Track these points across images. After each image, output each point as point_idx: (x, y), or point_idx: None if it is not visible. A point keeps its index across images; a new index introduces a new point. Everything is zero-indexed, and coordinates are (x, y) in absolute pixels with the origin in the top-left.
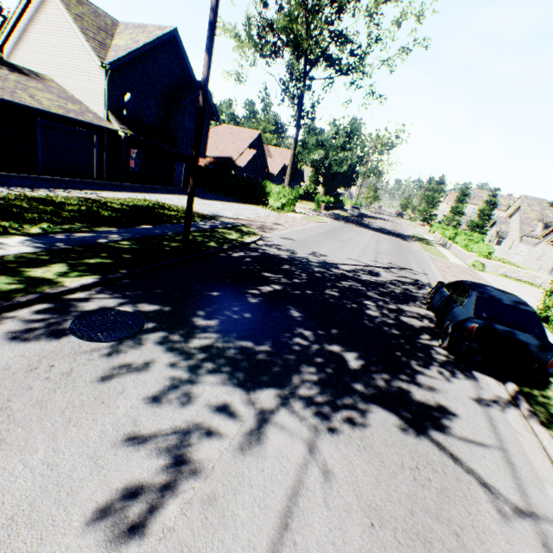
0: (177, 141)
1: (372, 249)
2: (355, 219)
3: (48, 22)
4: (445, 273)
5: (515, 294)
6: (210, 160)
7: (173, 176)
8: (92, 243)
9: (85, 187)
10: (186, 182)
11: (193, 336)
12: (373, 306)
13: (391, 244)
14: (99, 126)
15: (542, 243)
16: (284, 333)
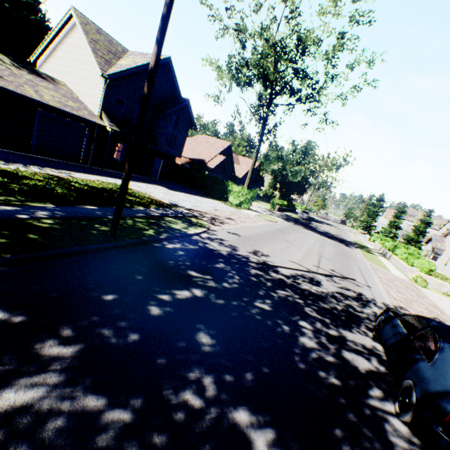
0: (158, 141)
1: (316, 252)
2: (304, 221)
3: (72, 44)
4: (389, 287)
5: None
6: (187, 160)
7: (151, 169)
8: (6, 217)
9: (65, 167)
10: (162, 175)
11: (13, 381)
12: (310, 330)
13: (335, 249)
14: (90, 121)
15: None
16: (172, 379)
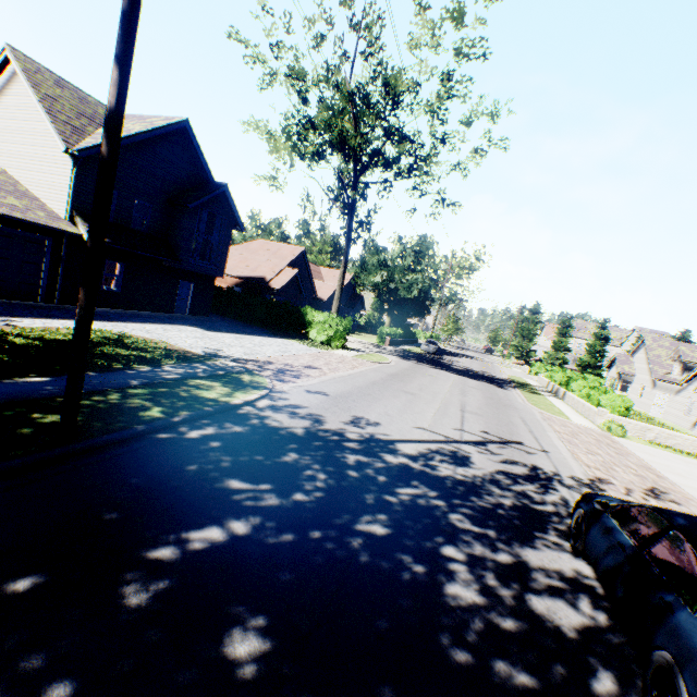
0: (180, 253)
1: (456, 405)
2: (431, 356)
3: (12, 105)
4: (574, 446)
5: (693, 482)
6: (236, 280)
7: (174, 299)
8: None
9: (2, 310)
10: (194, 308)
11: None
12: (463, 562)
13: (484, 395)
14: (49, 227)
15: (689, 391)
16: None
